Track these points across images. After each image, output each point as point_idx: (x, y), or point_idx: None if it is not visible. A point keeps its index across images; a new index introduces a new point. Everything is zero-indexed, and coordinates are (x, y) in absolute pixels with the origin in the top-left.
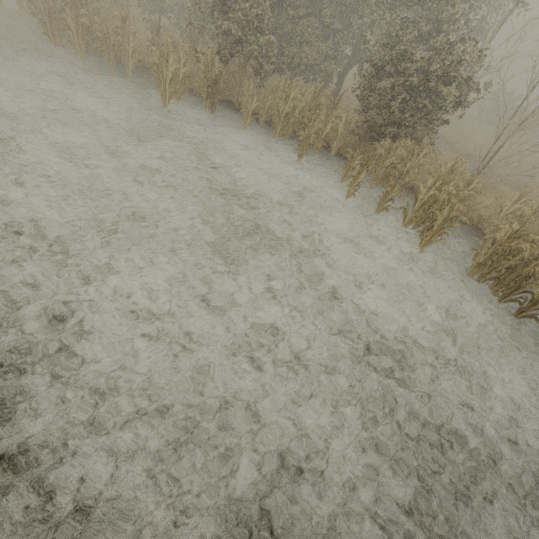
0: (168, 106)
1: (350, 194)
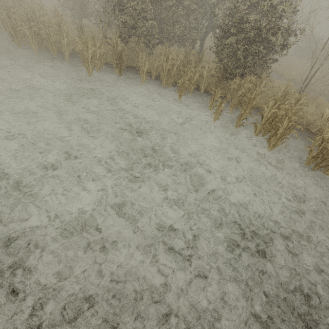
0: (92, 75)
1: (216, 117)
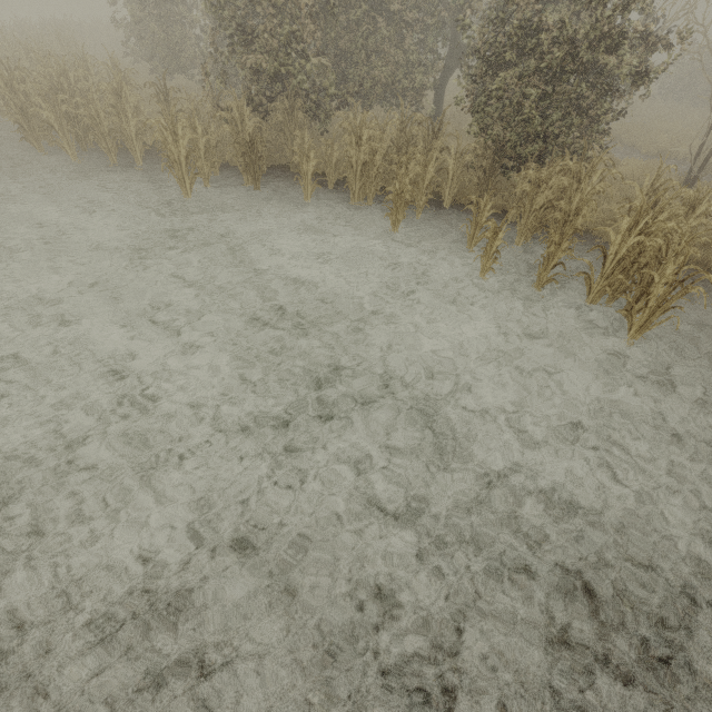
0: (193, 195)
1: (487, 267)
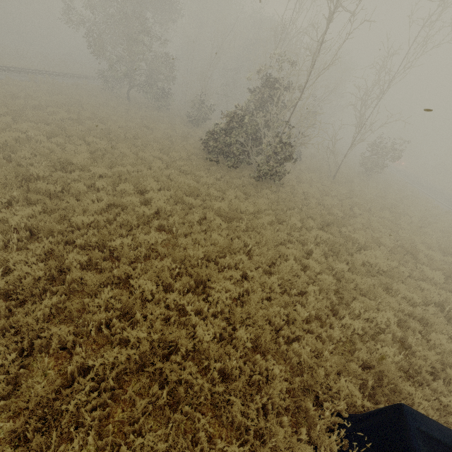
0: None
1: None
